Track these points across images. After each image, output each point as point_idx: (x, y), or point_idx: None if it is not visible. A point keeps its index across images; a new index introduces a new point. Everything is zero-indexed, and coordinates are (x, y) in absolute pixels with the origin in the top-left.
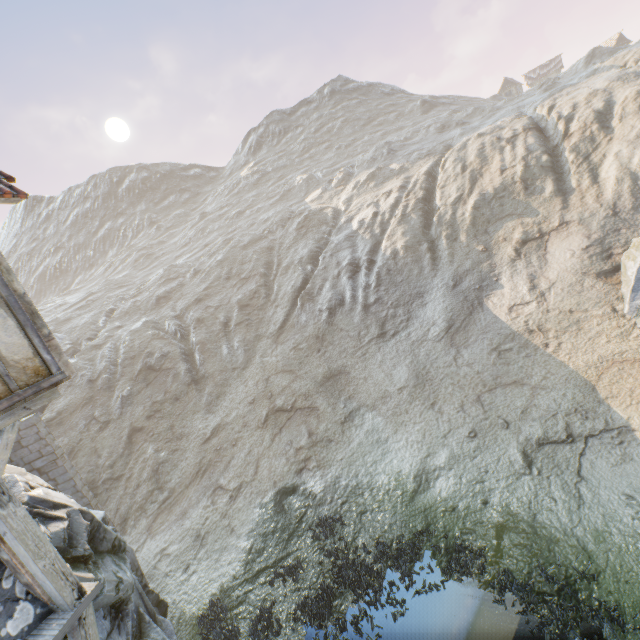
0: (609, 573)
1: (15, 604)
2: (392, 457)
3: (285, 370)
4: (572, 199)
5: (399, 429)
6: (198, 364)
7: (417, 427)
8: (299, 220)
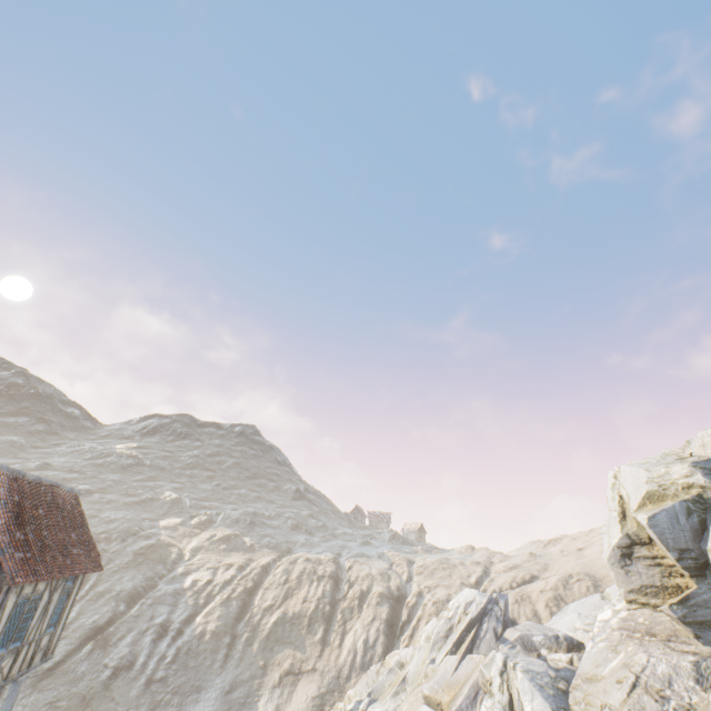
0: None
1: None
2: None
3: None
4: (327, 650)
5: None
6: None
7: None
8: (144, 544)
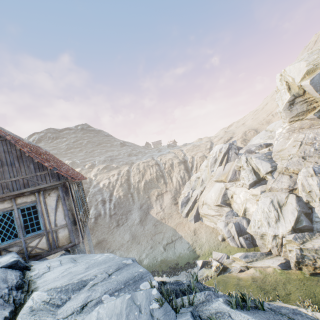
0: (180, 262)
1: None
2: None
3: None
4: (168, 185)
5: (129, 253)
6: None
7: (135, 250)
8: None
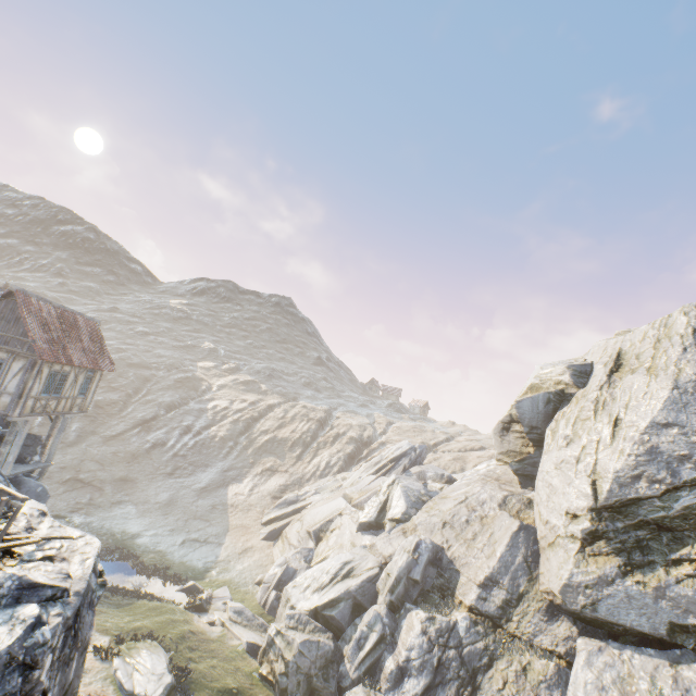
0: (175, 569)
1: (38, 454)
2: (128, 525)
3: (99, 461)
4: (299, 463)
5: (141, 517)
6: (36, 424)
7: (151, 519)
8: (183, 375)
